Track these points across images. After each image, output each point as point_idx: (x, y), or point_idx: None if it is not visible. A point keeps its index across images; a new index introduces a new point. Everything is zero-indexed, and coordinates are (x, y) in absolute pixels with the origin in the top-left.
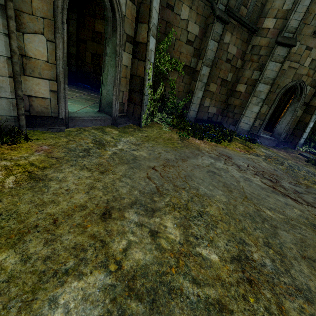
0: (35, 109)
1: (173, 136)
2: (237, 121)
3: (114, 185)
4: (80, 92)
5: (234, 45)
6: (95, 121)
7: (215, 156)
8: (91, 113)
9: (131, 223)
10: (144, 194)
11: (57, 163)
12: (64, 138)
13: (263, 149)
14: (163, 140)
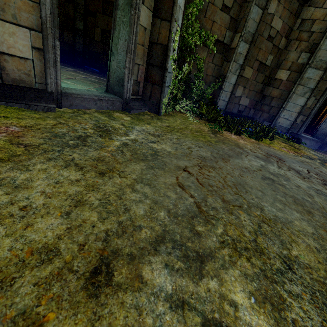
0: (11, 75)
1: (202, 128)
2: (273, 117)
3: (122, 199)
4: (86, 74)
5: (280, 17)
6: (99, 102)
7: (262, 157)
8: (95, 92)
9: (158, 301)
10: (177, 218)
11: (24, 153)
12: (52, 120)
13: (312, 151)
14: (191, 132)
